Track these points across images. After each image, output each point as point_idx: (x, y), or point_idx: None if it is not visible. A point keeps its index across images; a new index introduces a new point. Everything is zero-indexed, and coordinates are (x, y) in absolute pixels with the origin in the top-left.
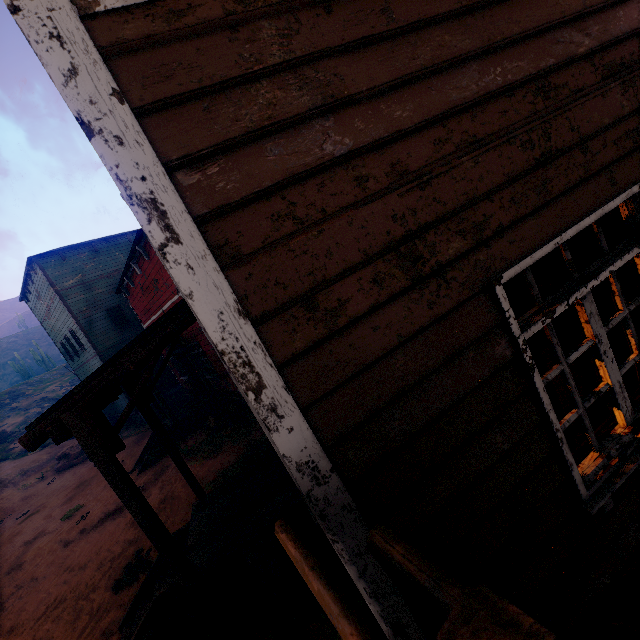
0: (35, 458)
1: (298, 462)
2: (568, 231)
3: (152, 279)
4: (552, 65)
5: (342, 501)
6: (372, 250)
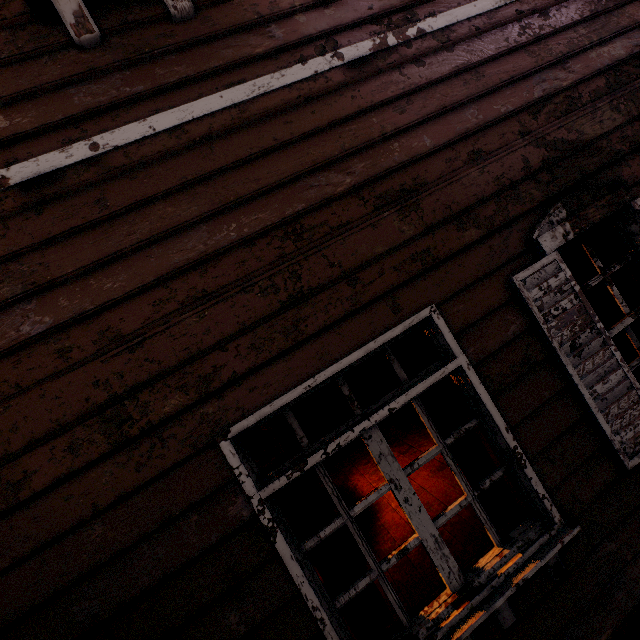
0: None
1: None
2: (325, 371)
3: None
4: (302, 210)
5: None
6: (67, 418)
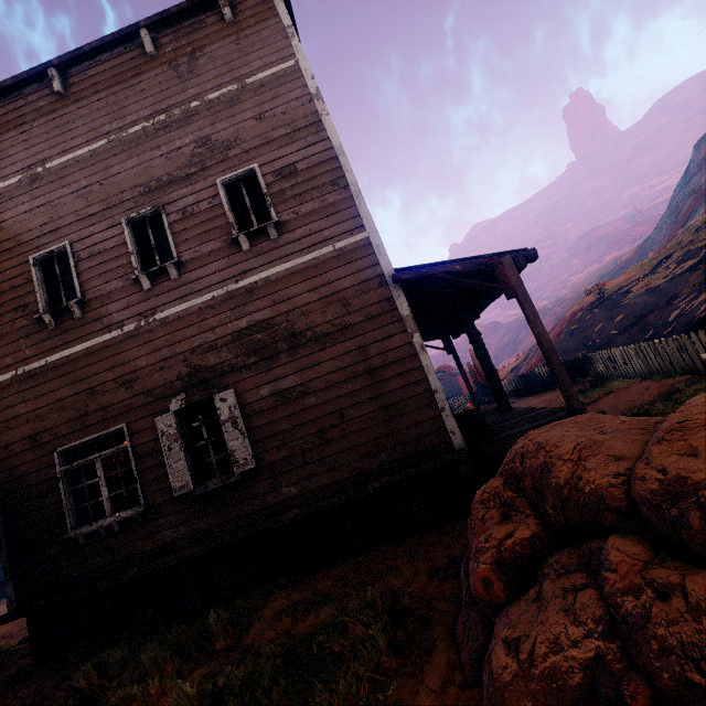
0: None
1: None
2: (86, 438)
3: None
4: (96, 385)
5: None
6: (24, 437)
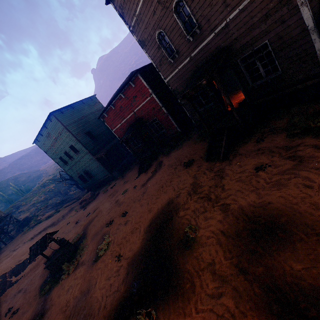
0: (60, 214)
1: (311, 17)
2: None
3: (132, 97)
4: None
5: (315, 24)
6: None
